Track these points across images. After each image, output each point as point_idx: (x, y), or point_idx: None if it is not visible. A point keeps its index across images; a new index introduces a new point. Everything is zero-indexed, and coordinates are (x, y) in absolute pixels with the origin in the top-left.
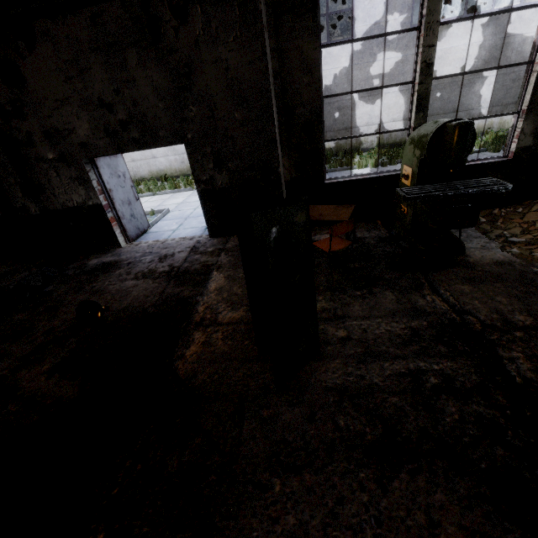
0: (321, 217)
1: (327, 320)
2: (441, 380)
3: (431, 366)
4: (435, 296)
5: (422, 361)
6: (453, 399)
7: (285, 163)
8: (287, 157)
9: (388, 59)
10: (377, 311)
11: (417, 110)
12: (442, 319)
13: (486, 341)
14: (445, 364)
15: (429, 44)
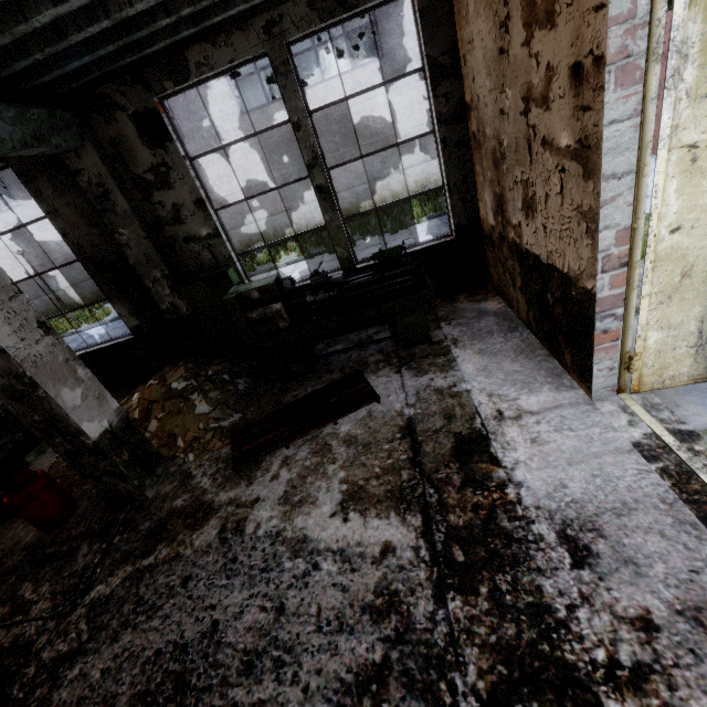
0: None
1: None
2: None
3: None
4: None
5: None
6: None
7: None
8: None
9: (234, 152)
10: None
11: None
12: None
13: None
14: None
15: None
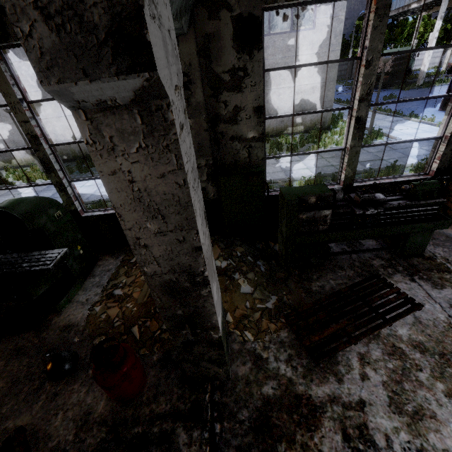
0: None
1: None
2: None
3: None
4: None
5: None
6: None
7: None
8: None
9: None
10: None
11: (48, 171)
12: None
13: None
14: None
15: (23, 120)
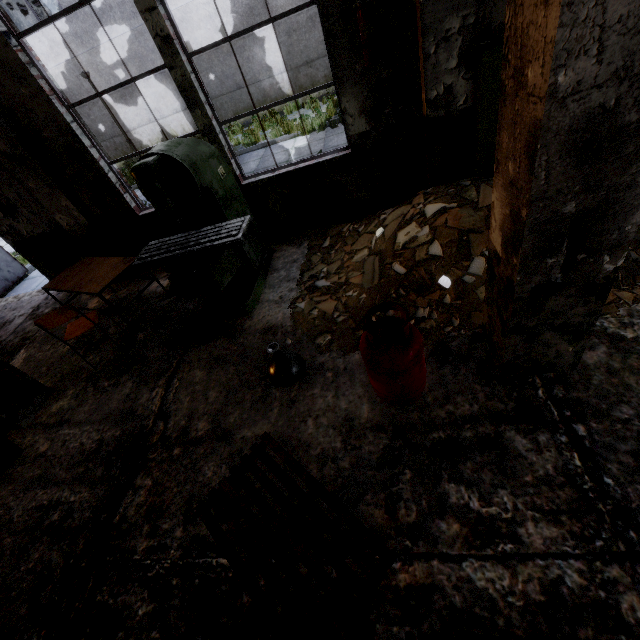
0: (85, 285)
1: (49, 428)
2: (61, 517)
3: (69, 498)
4: (162, 389)
5: (70, 489)
6: (47, 543)
7: (68, 204)
8: (64, 197)
9: None
10: (97, 413)
11: (190, 107)
12: (137, 426)
13: (141, 462)
14: (83, 494)
15: (147, 7)
